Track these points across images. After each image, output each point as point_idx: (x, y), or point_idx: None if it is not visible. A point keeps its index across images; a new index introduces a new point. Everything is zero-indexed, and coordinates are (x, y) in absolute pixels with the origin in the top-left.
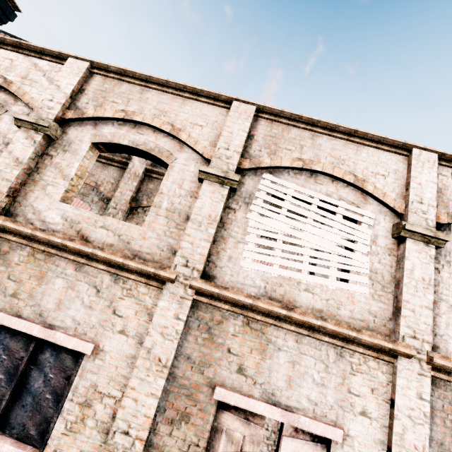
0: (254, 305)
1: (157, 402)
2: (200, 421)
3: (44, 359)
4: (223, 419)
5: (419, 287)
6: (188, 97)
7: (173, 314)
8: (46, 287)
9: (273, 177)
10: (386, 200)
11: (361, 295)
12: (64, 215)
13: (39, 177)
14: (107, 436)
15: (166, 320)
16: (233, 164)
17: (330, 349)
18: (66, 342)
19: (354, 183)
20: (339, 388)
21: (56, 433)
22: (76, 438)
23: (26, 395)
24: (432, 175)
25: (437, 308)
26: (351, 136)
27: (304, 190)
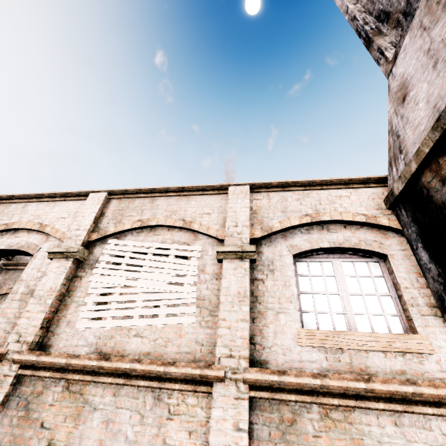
0: (69, 364)
1: None
2: None
3: None
4: None
5: (235, 302)
6: (59, 200)
7: None
8: None
9: (116, 240)
10: (210, 232)
11: (188, 326)
12: None
13: None
14: None
15: None
16: (80, 240)
17: (148, 395)
18: None
19: (182, 226)
20: (153, 441)
21: None
22: None
23: None
24: (245, 202)
25: (264, 319)
26: (182, 192)
27: (142, 243)
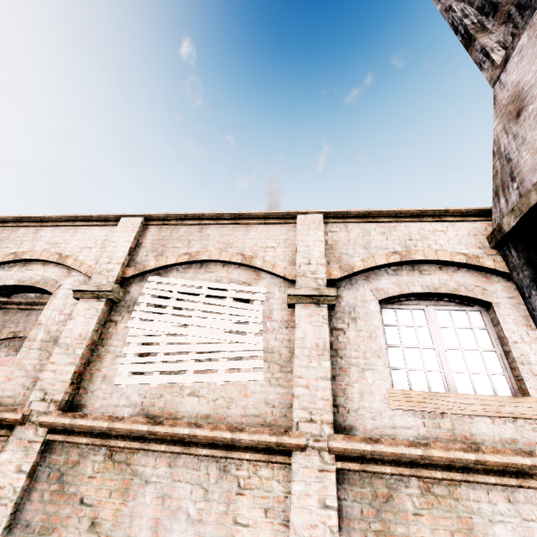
0: (112, 428)
1: None
2: None
3: None
4: None
5: (313, 356)
6: (81, 225)
7: (15, 467)
8: None
9: (159, 278)
10: (276, 271)
11: (255, 384)
12: None
13: None
14: None
15: (4, 478)
16: (113, 276)
17: (211, 466)
18: None
19: (241, 262)
20: (222, 520)
21: None
22: None
23: None
24: (319, 234)
25: (347, 377)
26: (238, 220)
27: (191, 282)
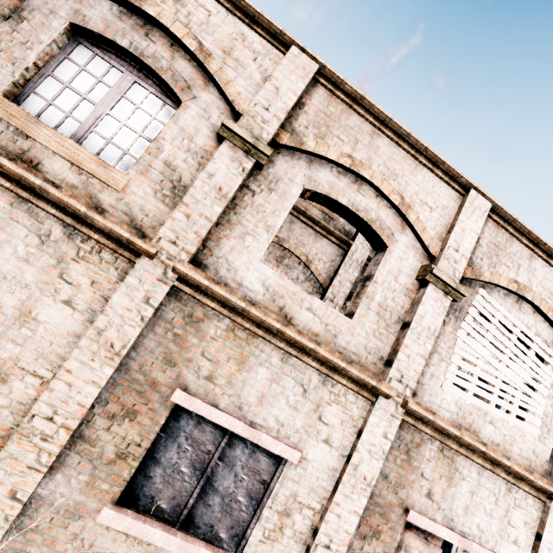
0: (459, 437)
1: (358, 520)
2: (388, 539)
3: (234, 456)
4: (405, 537)
5: None
6: (424, 163)
7: (382, 432)
8: (248, 375)
9: (488, 295)
10: None
11: (531, 435)
12: (266, 282)
13: (236, 219)
14: (304, 546)
15: (375, 438)
16: (459, 272)
17: (502, 484)
18: (272, 447)
19: None
20: (502, 519)
21: (253, 540)
22: (273, 546)
23: (213, 493)
24: None
25: None
26: None
27: (511, 317)
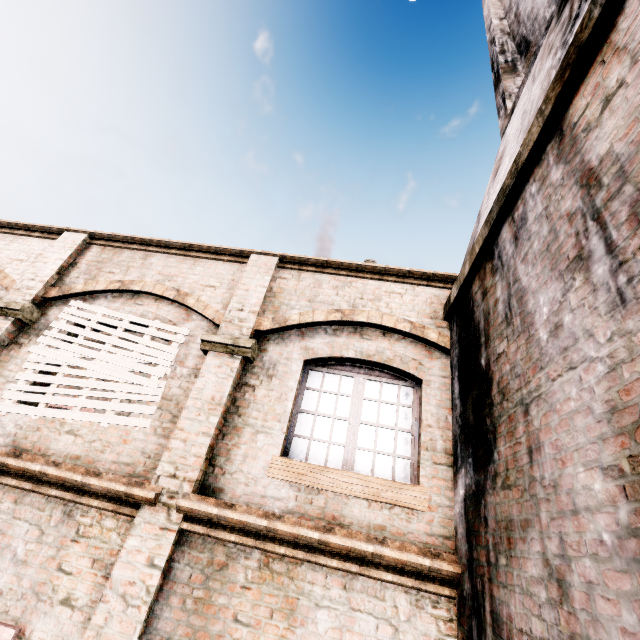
0: None
1: None
2: None
3: None
4: None
5: (204, 409)
6: (21, 234)
7: None
8: None
9: (82, 303)
10: (206, 313)
11: (140, 431)
12: None
13: None
14: None
15: None
16: (31, 294)
17: (57, 508)
18: None
19: (174, 298)
20: (47, 564)
21: None
22: None
23: None
24: (265, 279)
25: (238, 437)
26: (189, 251)
27: (114, 313)
